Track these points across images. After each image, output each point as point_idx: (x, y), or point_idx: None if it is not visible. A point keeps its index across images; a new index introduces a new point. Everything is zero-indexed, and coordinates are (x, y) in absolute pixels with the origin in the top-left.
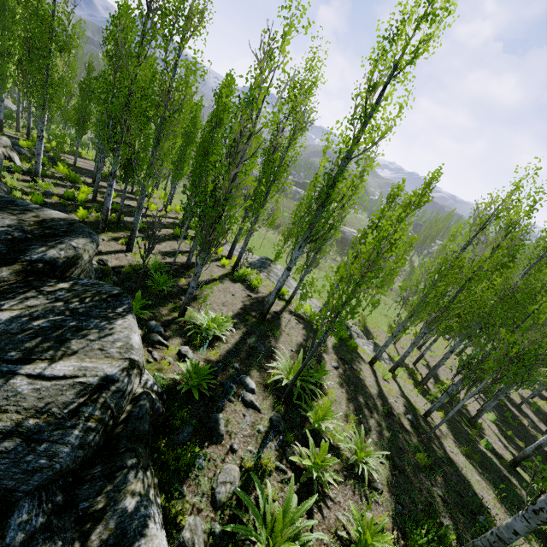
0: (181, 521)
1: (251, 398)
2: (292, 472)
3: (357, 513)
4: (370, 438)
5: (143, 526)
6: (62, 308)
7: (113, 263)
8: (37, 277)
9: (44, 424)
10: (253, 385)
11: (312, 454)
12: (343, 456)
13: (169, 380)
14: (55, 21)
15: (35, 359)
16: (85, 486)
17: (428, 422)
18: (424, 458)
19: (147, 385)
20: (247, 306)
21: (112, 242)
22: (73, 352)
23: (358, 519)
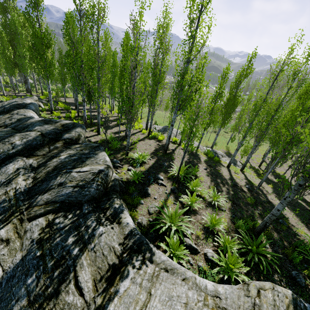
0: (137, 218)
1: (161, 182)
2: (181, 205)
3: (209, 214)
4: (220, 192)
5: (122, 211)
6: (79, 152)
7: (93, 140)
8: (68, 144)
9: (84, 183)
10: (162, 177)
11: (189, 198)
12: (204, 198)
13: (125, 178)
14: (42, 35)
15: (76, 167)
16: (101, 202)
17: (260, 189)
18: (251, 200)
19: (116, 177)
20: (157, 149)
21: (91, 132)
22: (87, 164)
23: (209, 216)
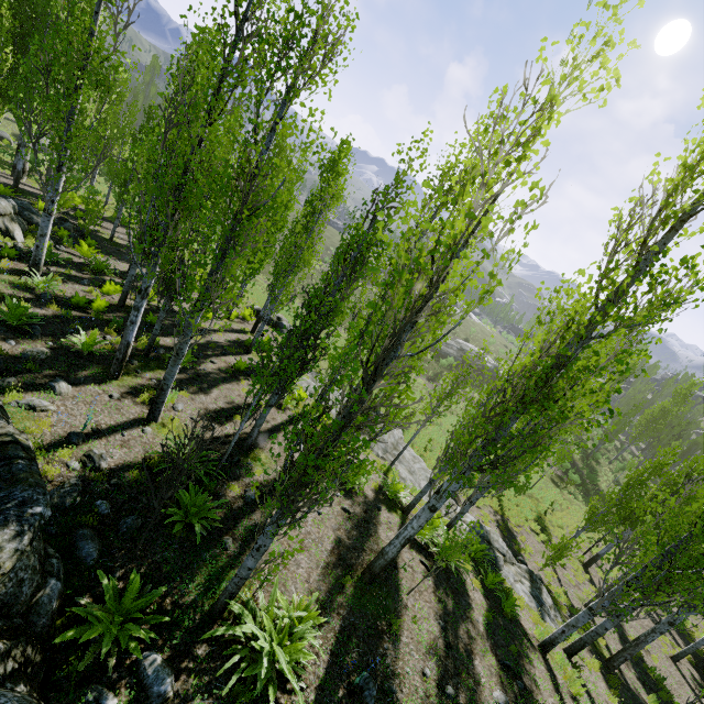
0: None
1: None
2: None
3: None
4: None
5: None
6: None
7: (113, 459)
8: None
9: None
10: None
11: None
12: None
13: None
14: (90, 43)
15: None
16: None
17: None
18: None
19: None
20: (342, 542)
21: (126, 400)
22: None
23: None
